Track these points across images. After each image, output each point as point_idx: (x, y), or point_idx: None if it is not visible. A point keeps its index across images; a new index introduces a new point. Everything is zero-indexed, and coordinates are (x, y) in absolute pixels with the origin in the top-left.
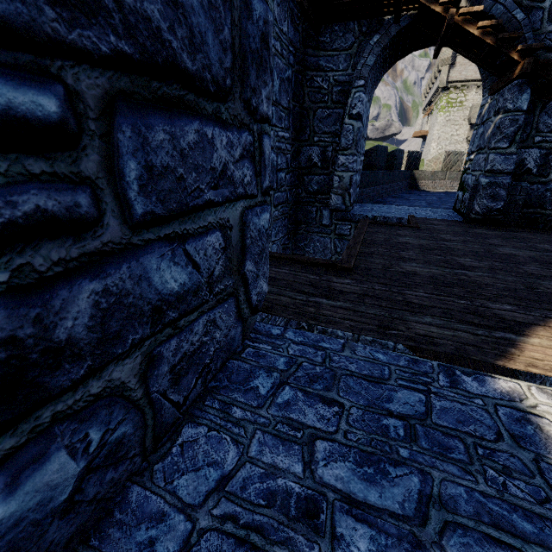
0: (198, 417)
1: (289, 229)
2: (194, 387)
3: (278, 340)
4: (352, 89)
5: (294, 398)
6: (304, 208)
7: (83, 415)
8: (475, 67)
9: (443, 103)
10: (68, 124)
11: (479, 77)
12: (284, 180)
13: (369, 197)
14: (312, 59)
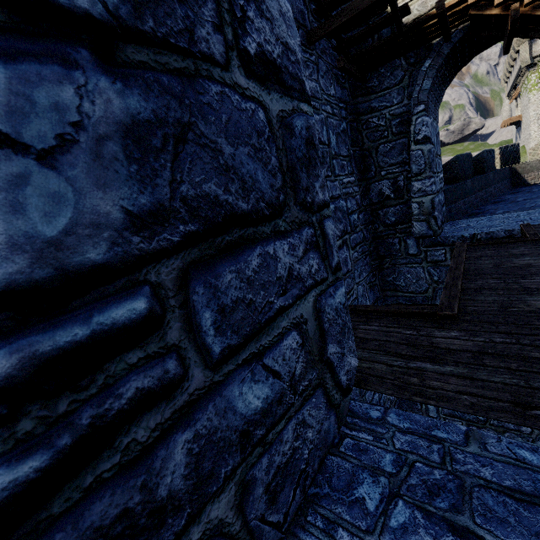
0: (301, 538)
1: (372, 266)
2: (293, 499)
3: (379, 426)
4: (412, 117)
5: (411, 520)
6: (385, 241)
7: None
8: None
9: (533, 80)
10: (155, 311)
11: None
12: (357, 221)
13: (460, 211)
14: (364, 105)
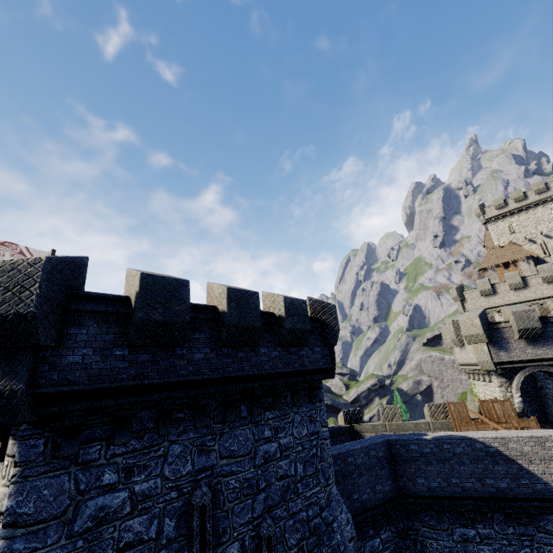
0: None
1: None
2: None
3: None
4: None
5: None
6: None
7: None
8: (485, 298)
9: None
10: None
11: (494, 304)
12: None
13: None
14: None
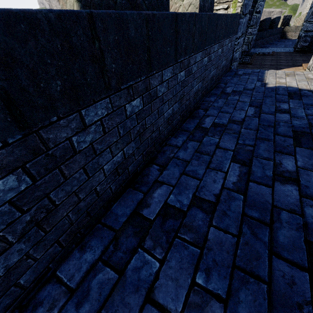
0: None
1: None
2: None
3: None
4: (258, 0)
5: None
6: None
7: (233, 65)
8: None
9: None
10: (239, 41)
11: None
12: None
13: (258, 45)
14: None
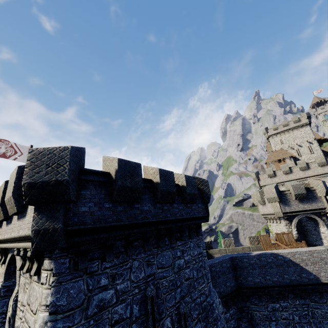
0: None
1: None
2: None
3: None
4: None
5: None
6: None
7: None
8: (270, 179)
9: None
10: None
11: (275, 182)
12: None
13: None
14: None
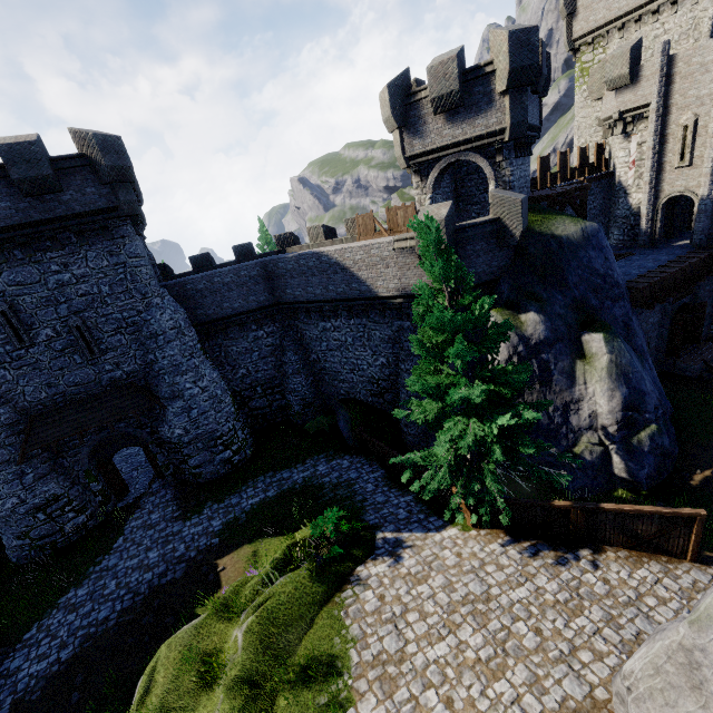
0: None
1: None
2: None
3: None
4: None
5: None
6: None
7: None
8: (607, 1)
9: (576, 72)
10: None
11: (617, 13)
12: None
13: None
14: None
